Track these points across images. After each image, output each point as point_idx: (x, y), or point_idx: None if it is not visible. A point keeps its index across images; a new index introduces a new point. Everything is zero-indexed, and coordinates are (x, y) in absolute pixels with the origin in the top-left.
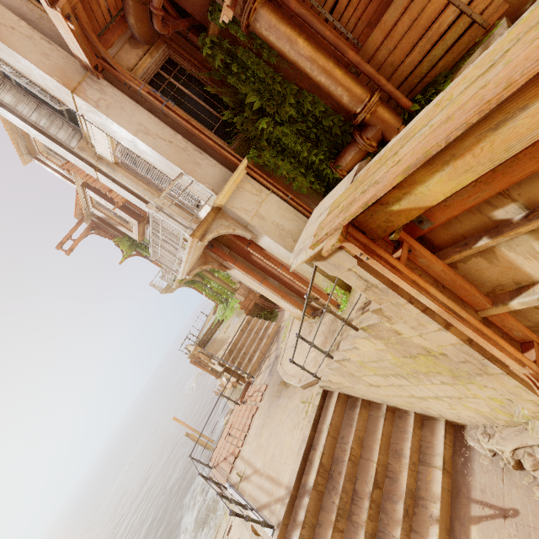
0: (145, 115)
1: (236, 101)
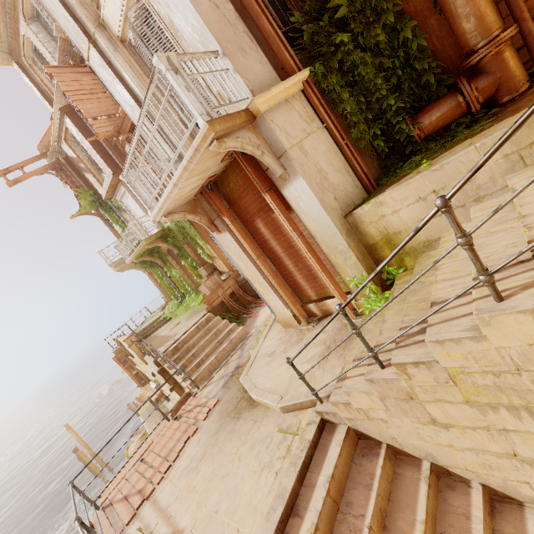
0: None
1: (313, 6)
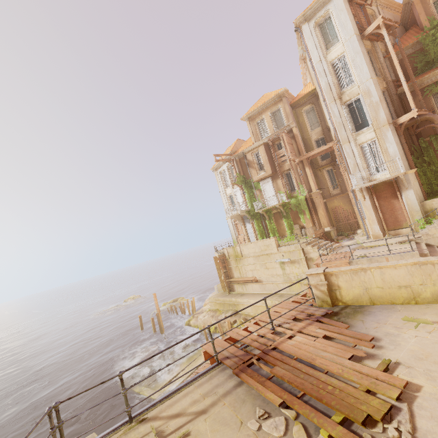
0: (398, 141)
1: (416, 156)
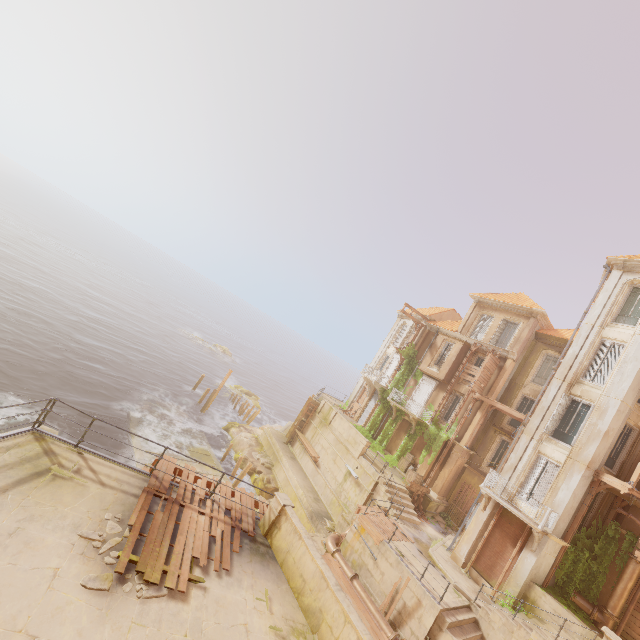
0: (581, 495)
1: (590, 534)
